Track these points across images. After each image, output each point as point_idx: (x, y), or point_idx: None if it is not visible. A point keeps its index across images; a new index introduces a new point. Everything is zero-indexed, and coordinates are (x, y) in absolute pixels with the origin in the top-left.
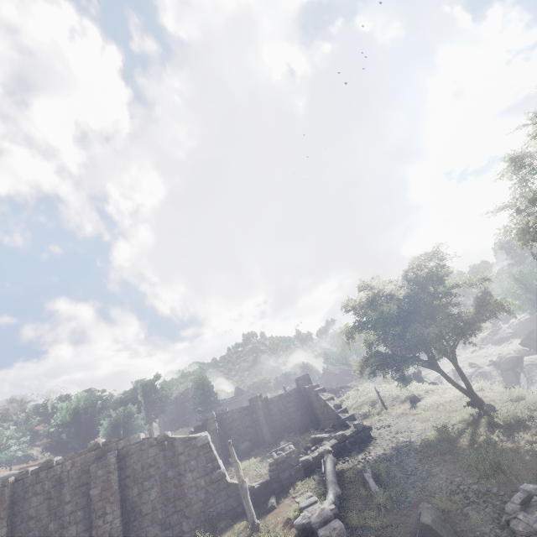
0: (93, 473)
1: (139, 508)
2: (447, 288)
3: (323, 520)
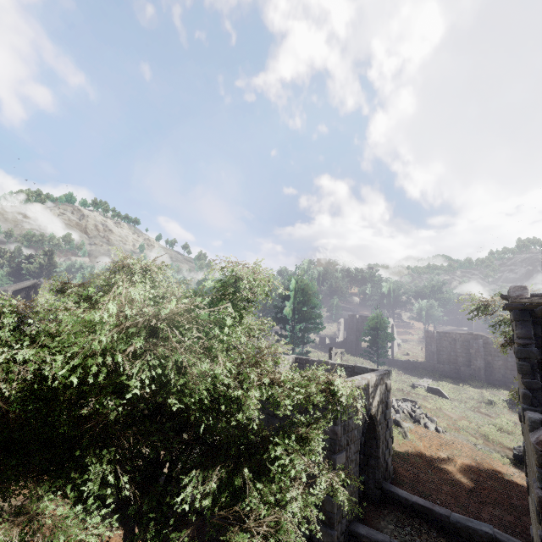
0: (471, 344)
1: (491, 365)
2: None
3: None
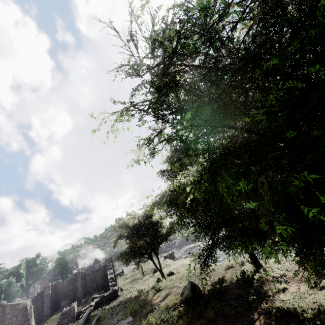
0: None
1: None
2: (155, 220)
3: None
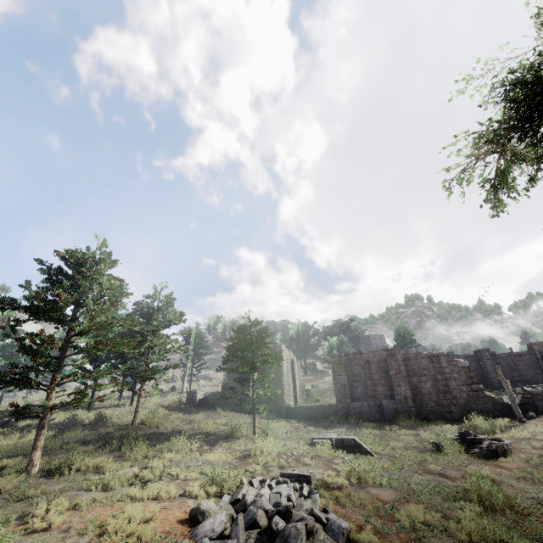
0: (389, 363)
1: (419, 390)
2: None
3: None
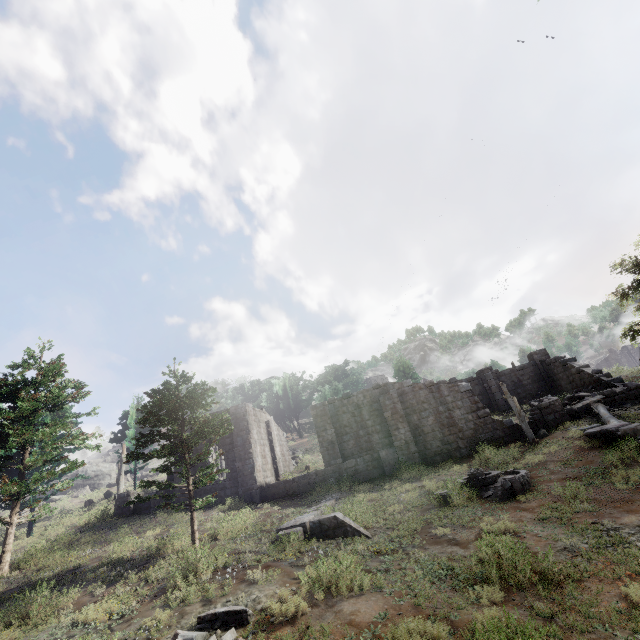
0: (382, 403)
1: (421, 429)
2: None
3: (620, 426)
